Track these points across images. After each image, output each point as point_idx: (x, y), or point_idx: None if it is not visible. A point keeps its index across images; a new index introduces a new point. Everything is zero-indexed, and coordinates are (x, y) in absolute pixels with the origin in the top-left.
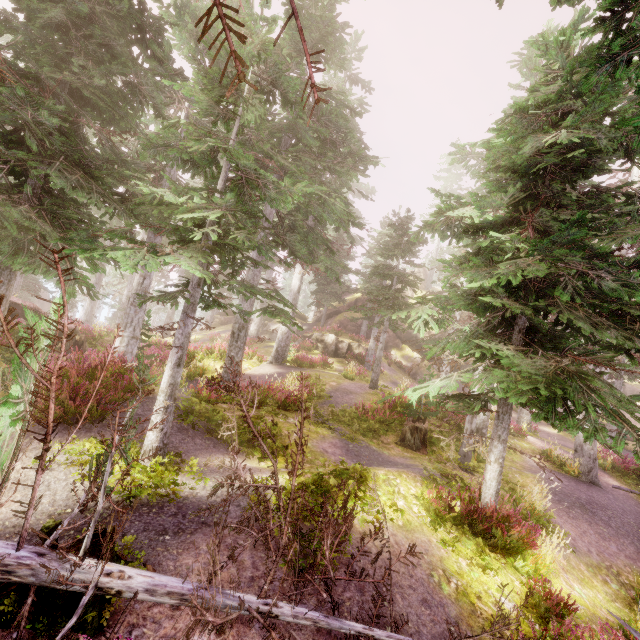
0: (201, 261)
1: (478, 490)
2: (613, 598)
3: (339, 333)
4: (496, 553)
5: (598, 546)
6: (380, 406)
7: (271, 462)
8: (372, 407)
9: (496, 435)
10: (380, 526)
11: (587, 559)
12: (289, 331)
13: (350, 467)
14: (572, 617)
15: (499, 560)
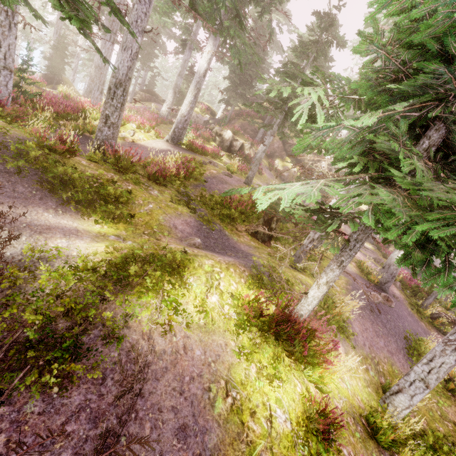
0: None
1: (296, 301)
2: (368, 384)
3: (237, 133)
4: (290, 357)
5: (372, 341)
6: (246, 200)
7: (108, 227)
8: (238, 199)
9: (337, 259)
10: (64, 427)
11: (361, 351)
12: (188, 115)
13: (167, 256)
14: (334, 416)
15: (290, 370)
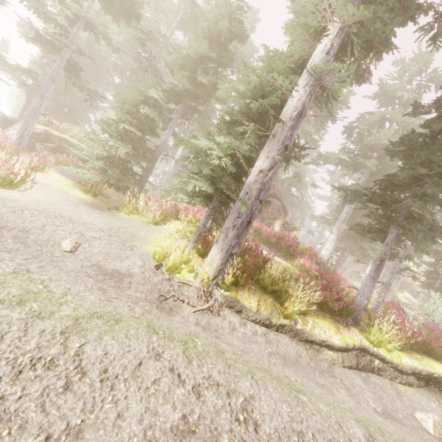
0: (440, 281)
1: None
2: None
3: None
4: None
5: None
6: None
7: None
8: None
9: None
10: None
11: None
12: None
13: None
14: None
15: None
